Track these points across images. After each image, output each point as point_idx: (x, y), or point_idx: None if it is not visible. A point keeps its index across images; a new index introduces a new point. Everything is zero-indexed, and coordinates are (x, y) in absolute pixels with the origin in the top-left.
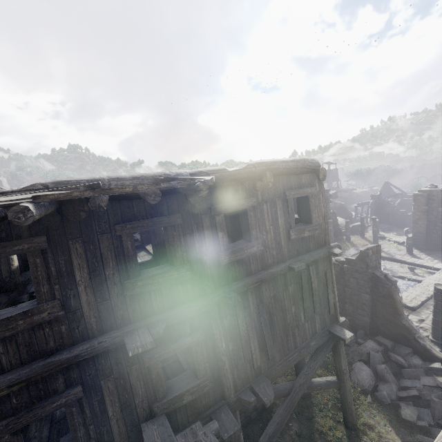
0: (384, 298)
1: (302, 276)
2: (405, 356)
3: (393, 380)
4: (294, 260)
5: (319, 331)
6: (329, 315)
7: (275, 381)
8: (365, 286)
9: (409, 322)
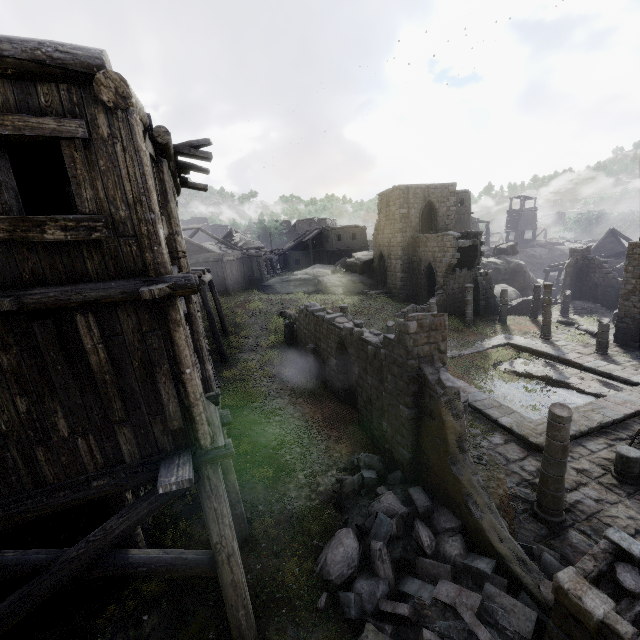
0: (431, 419)
1: (35, 333)
2: (441, 534)
3: (386, 574)
4: (9, 292)
5: (134, 459)
6: (172, 431)
7: (190, 534)
8: (405, 392)
9: (466, 471)
